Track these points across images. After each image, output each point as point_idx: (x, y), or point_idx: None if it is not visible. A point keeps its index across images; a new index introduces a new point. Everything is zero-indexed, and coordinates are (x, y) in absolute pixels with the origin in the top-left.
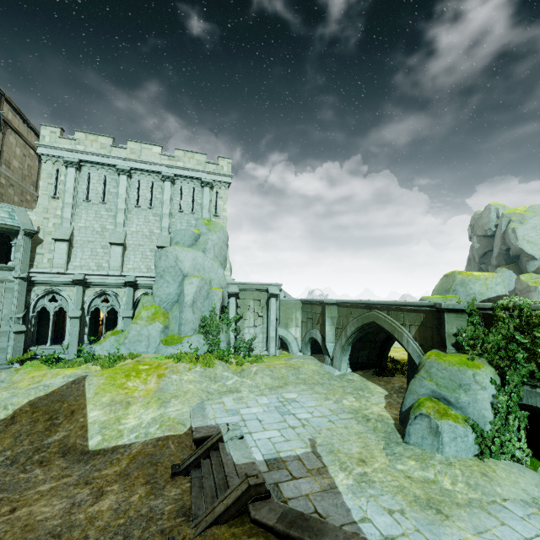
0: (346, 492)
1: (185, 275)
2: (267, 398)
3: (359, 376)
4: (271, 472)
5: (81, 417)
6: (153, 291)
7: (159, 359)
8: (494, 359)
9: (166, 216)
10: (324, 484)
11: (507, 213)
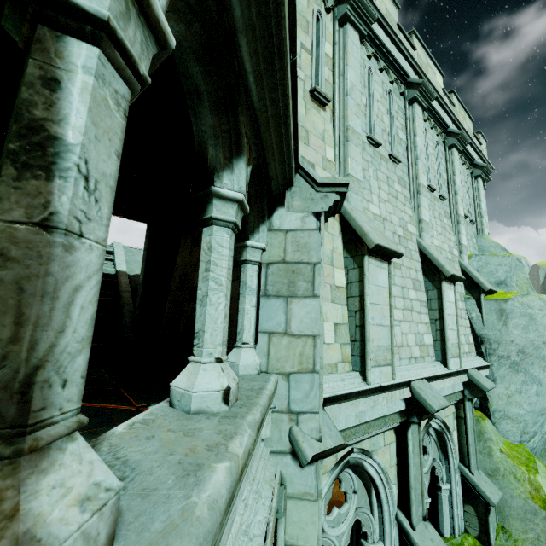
0: None
1: None
2: None
3: None
4: None
5: None
6: (491, 403)
7: None
8: None
9: (462, 221)
10: None
11: (542, 265)
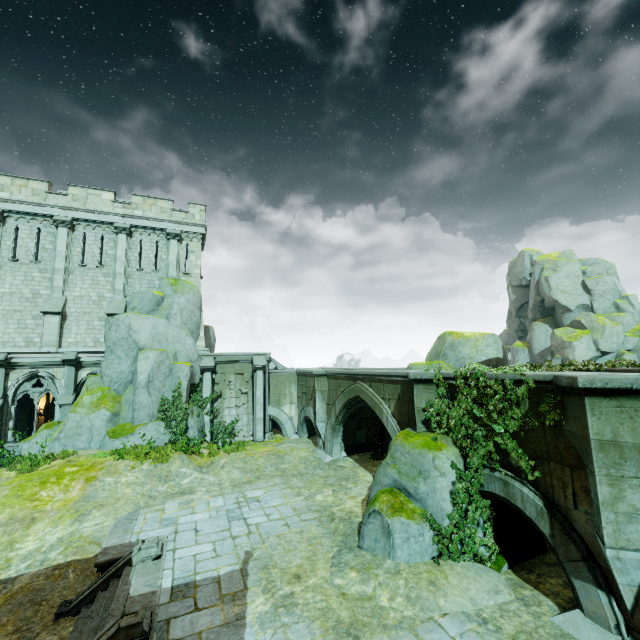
0: (253, 623)
1: (141, 348)
2: (223, 499)
3: (353, 462)
4: (170, 604)
5: None
6: (101, 370)
7: (98, 457)
8: (458, 438)
9: (120, 276)
10: (231, 615)
11: (540, 259)
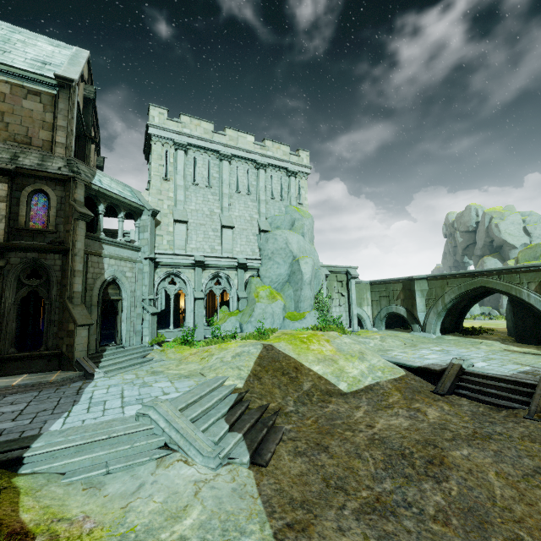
0: None
1: (294, 256)
2: (424, 351)
3: (455, 337)
4: (538, 376)
5: (308, 371)
6: (260, 273)
7: (300, 331)
8: None
9: (263, 202)
10: None
11: (488, 211)
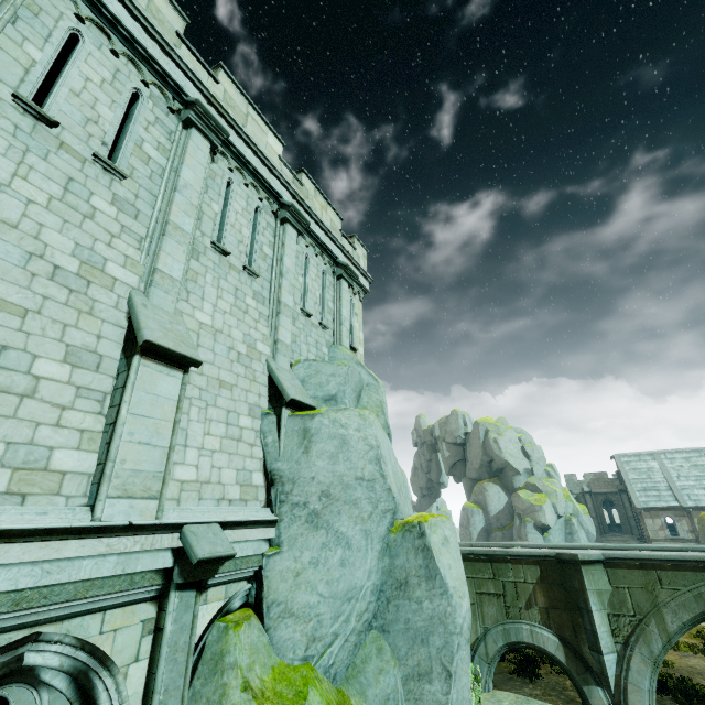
0: None
1: (394, 511)
2: None
3: None
4: None
5: None
6: (267, 591)
7: None
8: None
9: (287, 312)
10: None
11: (482, 421)
